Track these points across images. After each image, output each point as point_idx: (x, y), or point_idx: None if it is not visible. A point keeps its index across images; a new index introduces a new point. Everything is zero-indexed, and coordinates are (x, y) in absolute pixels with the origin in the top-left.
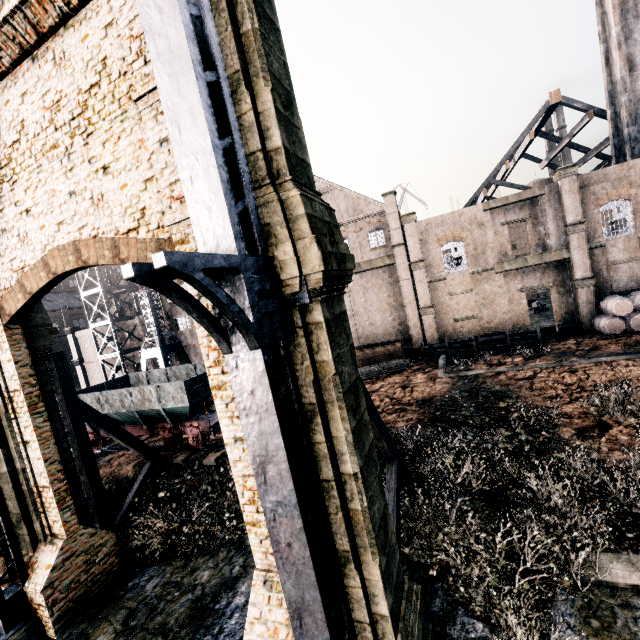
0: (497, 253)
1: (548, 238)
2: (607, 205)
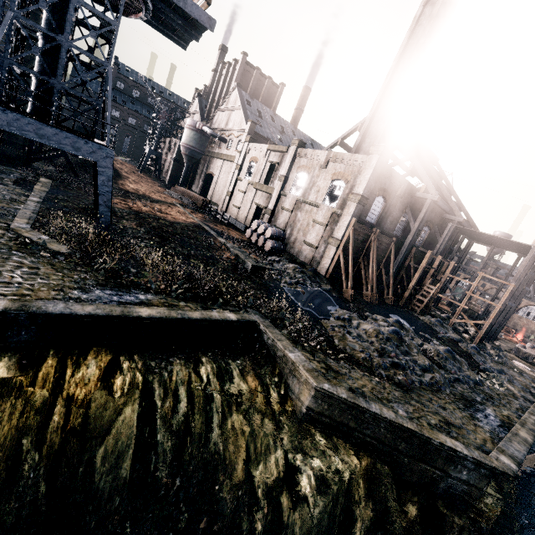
0: (261, 178)
1: (276, 179)
2: (301, 173)
